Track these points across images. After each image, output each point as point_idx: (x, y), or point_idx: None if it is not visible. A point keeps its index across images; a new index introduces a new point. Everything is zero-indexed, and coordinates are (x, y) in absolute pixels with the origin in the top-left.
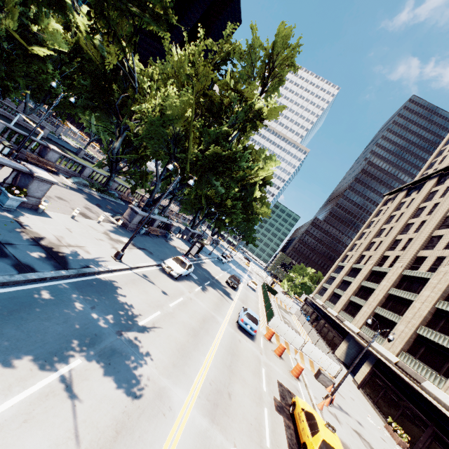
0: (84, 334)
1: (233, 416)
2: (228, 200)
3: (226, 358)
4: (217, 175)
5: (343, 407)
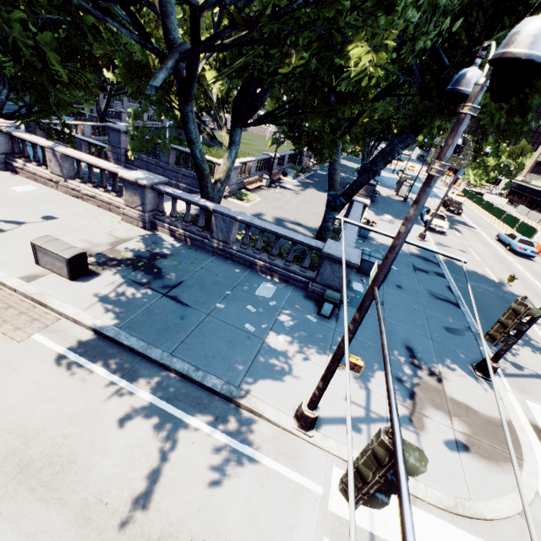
0: (501, 300)
1: None
2: None
3: None
4: None
5: None
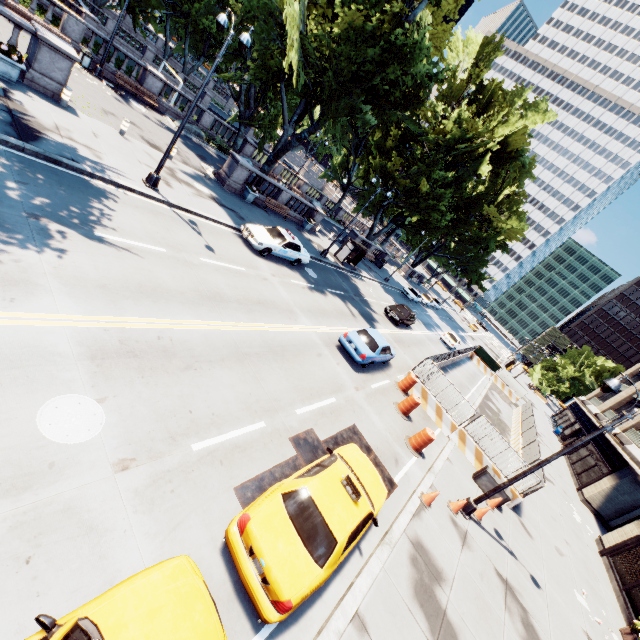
0: None
1: (157, 382)
2: (423, 184)
3: (249, 346)
4: (414, 140)
5: (508, 541)
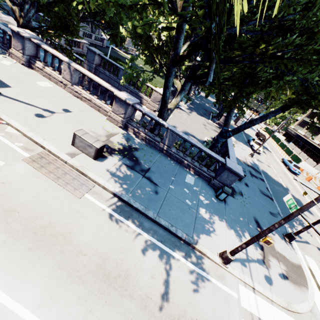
0: None
1: None
2: None
3: (304, 191)
4: None
5: None
